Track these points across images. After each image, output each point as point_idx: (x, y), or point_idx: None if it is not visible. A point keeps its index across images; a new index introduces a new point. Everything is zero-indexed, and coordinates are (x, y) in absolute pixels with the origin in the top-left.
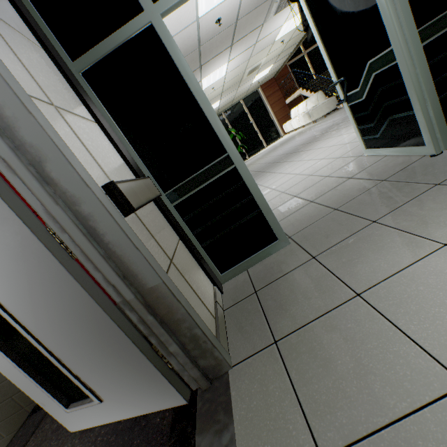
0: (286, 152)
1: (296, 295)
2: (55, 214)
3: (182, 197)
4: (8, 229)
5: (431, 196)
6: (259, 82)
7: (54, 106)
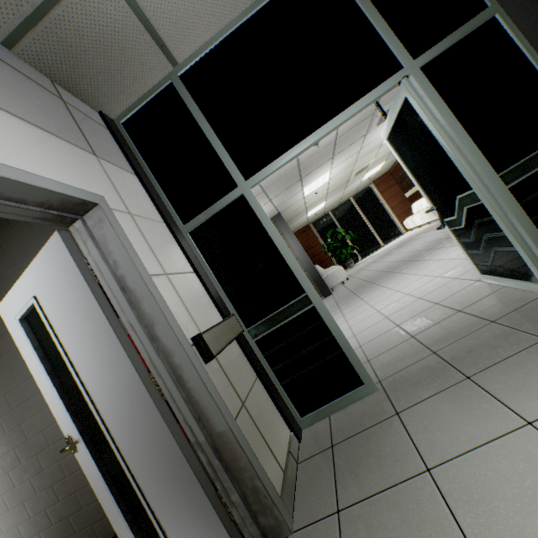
0: (402, 259)
1: (369, 457)
2: (156, 364)
3: (263, 333)
4: (125, 373)
5: (534, 354)
6: (370, 178)
7: (166, 274)
